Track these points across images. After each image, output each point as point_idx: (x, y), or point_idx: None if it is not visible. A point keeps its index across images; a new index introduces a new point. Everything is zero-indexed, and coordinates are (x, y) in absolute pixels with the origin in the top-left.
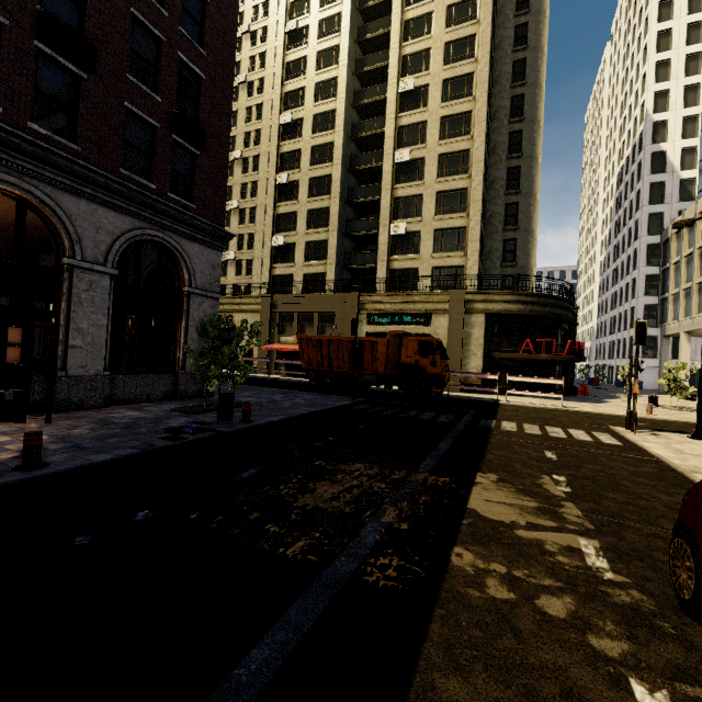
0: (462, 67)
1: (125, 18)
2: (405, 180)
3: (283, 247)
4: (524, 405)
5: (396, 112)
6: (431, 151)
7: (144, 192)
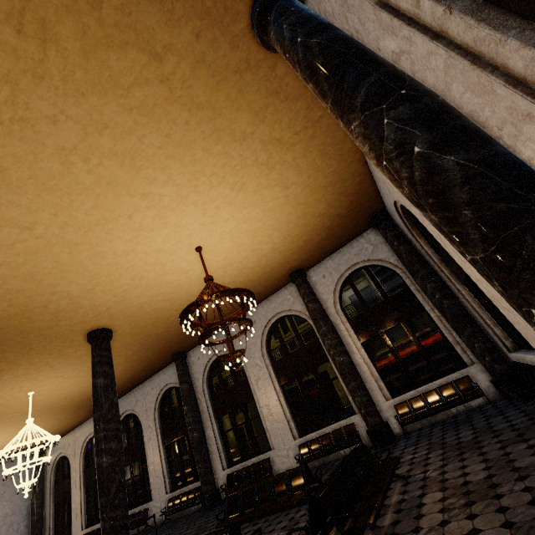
0: None
1: None
2: None
3: None
4: None
5: None
6: None
7: None
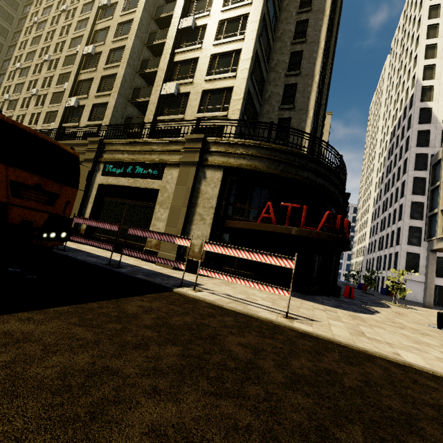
0: None
1: None
2: (186, 46)
3: (76, 109)
4: (212, 301)
5: None
6: (213, 18)
7: None
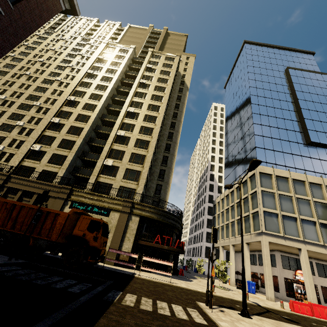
0: (153, 113)
1: None
2: (119, 143)
3: (38, 151)
4: (149, 279)
5: (124, 116)
6: (134, 136)
7: None
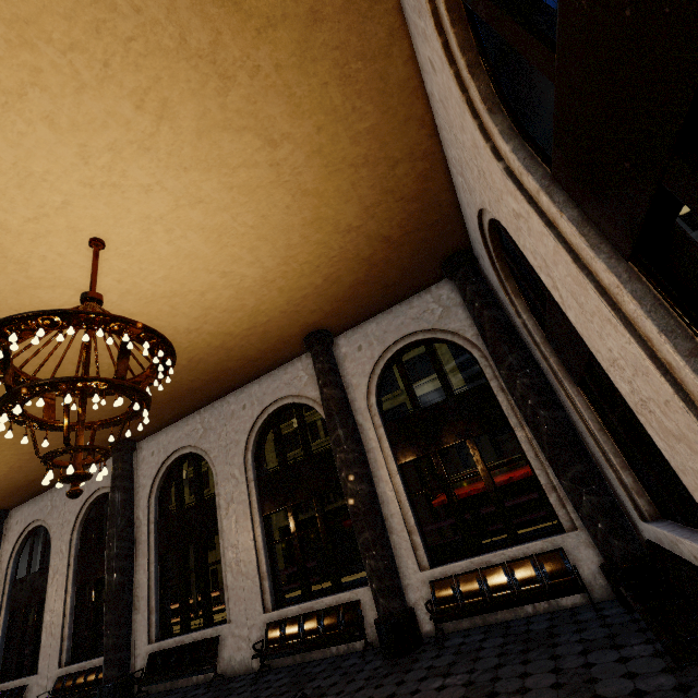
0: None
1: None
2: None
3: None
4: None
5: None
6: None
7: None
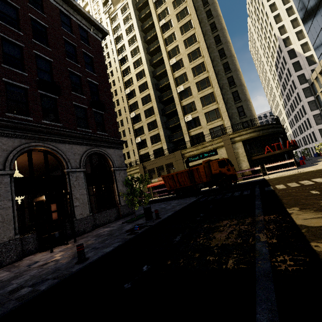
0: (193, 47)
1: (66, 72)
2: (184, 98)
3: (141, 142)
4: (279, 176)
5: (172, 73)
6: (192, 83)
7: (88, 134)
